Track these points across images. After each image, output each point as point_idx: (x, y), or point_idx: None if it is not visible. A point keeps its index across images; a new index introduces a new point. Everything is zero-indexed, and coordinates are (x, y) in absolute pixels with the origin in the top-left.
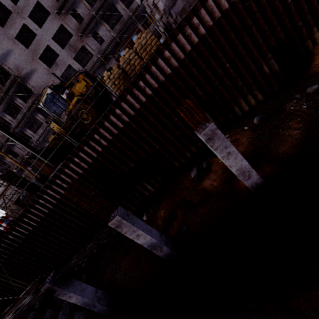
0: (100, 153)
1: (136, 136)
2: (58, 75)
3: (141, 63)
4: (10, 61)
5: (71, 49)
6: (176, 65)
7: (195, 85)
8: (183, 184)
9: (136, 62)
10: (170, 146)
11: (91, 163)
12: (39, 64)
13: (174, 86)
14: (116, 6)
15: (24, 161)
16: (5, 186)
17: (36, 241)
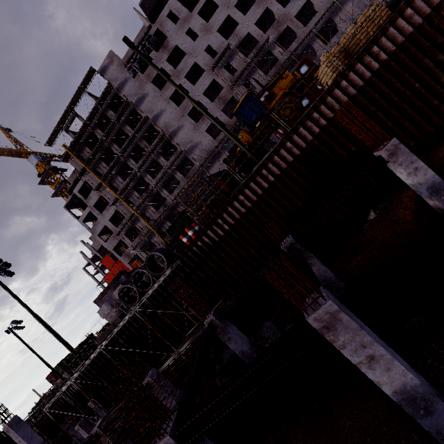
0: (315, 136)
1: (362, 111)
2: (203, 129)
3: (368, 35)
4: (161, 120)
5: (220, 101)
6: (420, 22)
7: None
8: (437, 158)
9: (362, 35)
10: (406, 122)
11: (304, 148)
12: (186, 120)
13: (415, 47)
14: (273, 51)
15: (154, 227)
16: (203, 185)
17: (223, 253)
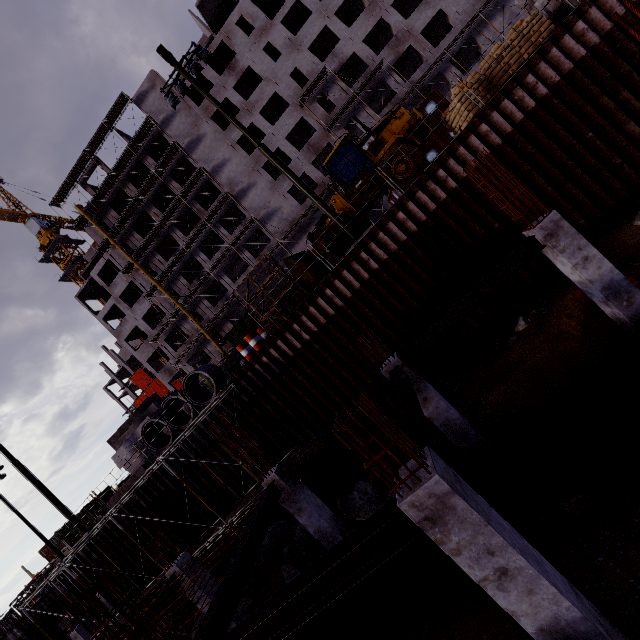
0: (440, 204)
1: (510, 170)
2: (285, 190)
3: (521, 59)
4: (224, 174)
5: (311, 150)
6: (596, 42)
7: (632, 71)
8: (618, 242)
9: (513, 58)
10: (574, 188)
11: (424, 222)
12: (261, 176)
13: (588, 78)
14: (388, 81)
15: (209, 330)
16: (273, 272)
17: (300, 375)
